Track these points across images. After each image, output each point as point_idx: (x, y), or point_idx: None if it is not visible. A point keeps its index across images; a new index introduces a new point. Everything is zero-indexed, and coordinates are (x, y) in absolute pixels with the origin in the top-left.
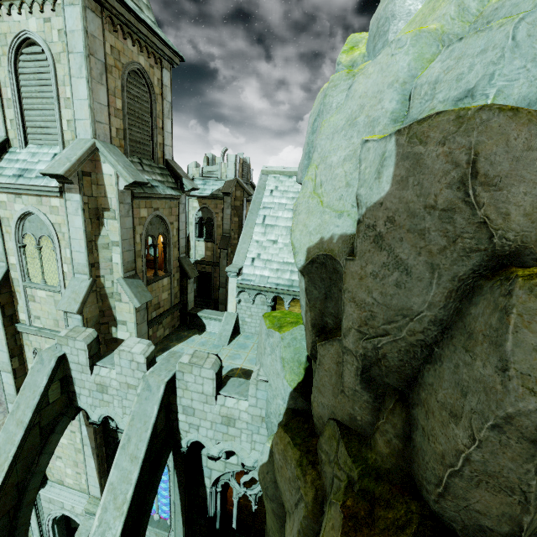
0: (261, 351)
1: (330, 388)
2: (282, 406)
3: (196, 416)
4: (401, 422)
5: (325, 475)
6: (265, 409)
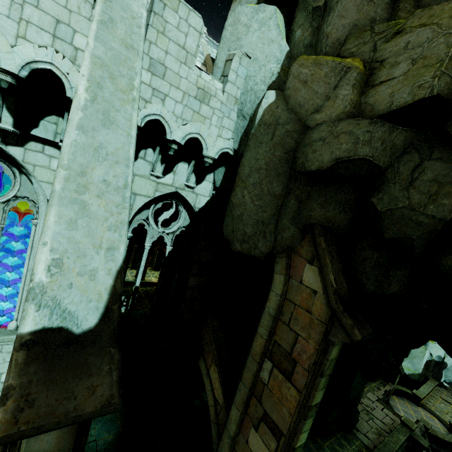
0: (237, 37)
1: (354, 9)
2: (275, 68)
3: (166, 80)
4: (413, 2)
5: (362, 53)
6: (241, 89)
